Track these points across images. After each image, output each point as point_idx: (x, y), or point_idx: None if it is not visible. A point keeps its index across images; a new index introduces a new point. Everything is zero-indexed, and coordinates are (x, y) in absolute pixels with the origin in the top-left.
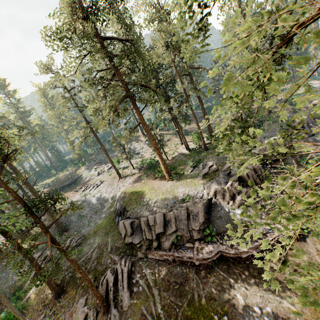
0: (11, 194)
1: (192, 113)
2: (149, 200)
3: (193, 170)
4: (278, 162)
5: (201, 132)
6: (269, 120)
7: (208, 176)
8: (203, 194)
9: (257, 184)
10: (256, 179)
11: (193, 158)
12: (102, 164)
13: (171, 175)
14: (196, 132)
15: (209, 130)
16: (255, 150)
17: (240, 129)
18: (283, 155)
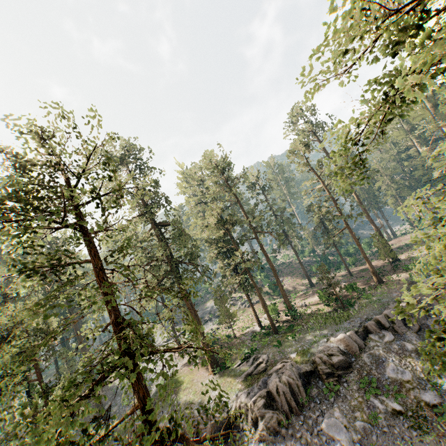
0: (36, 373)
1: (254, 284)
2: (178, 398)
3: (241, 364)
4: (334, 377)
5: (267, 308)
6: (368, 298)
7: (251, 378)
8: (231, 407)
9: (292, 408)
10: (291, 400)
11: (252, 344)
12: (177, 324)
13: (213, 367)
14: (271, 303)
15: (285, 303)
16: (316, 350)
17: (328, 305)
18: (343, 366)
